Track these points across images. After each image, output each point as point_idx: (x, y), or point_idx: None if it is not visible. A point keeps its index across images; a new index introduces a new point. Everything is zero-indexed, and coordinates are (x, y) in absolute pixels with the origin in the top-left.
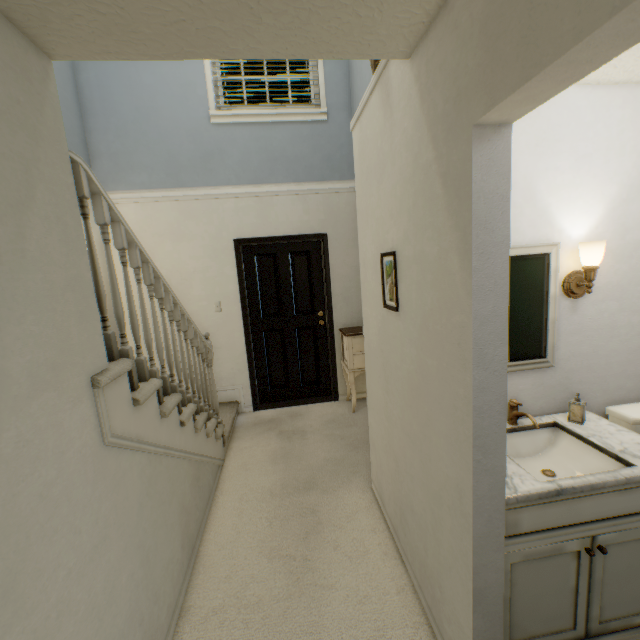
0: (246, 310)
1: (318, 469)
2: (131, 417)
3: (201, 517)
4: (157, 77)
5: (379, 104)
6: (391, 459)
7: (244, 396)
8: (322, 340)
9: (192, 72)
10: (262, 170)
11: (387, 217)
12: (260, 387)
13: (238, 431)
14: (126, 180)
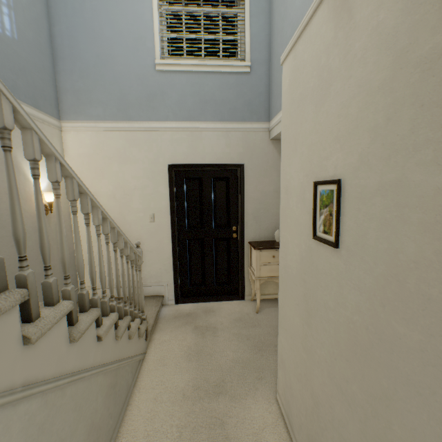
0: (174, 222)
1: (227, 371)
2: (17, 360)
3: (114, 423)
4: (115, 31)
5: (328, 16)
6: (307, 393)
7: (168, 291)
8: (234, 249)
9: (143, 28)
10: (194, 110)
11: (328, 141)
12: (181, 284)
13: (160, 323)
14: (85, 112)
